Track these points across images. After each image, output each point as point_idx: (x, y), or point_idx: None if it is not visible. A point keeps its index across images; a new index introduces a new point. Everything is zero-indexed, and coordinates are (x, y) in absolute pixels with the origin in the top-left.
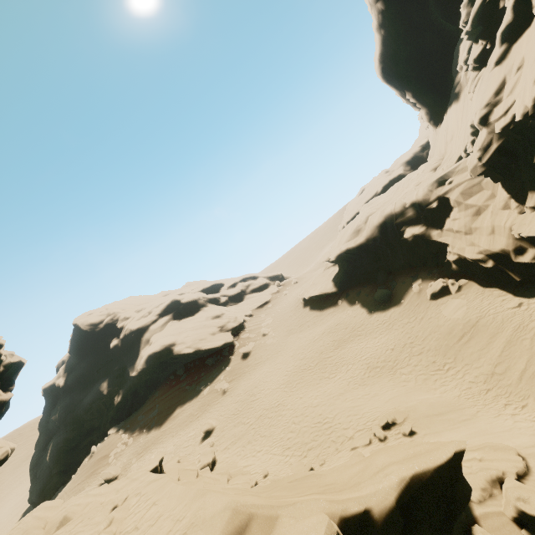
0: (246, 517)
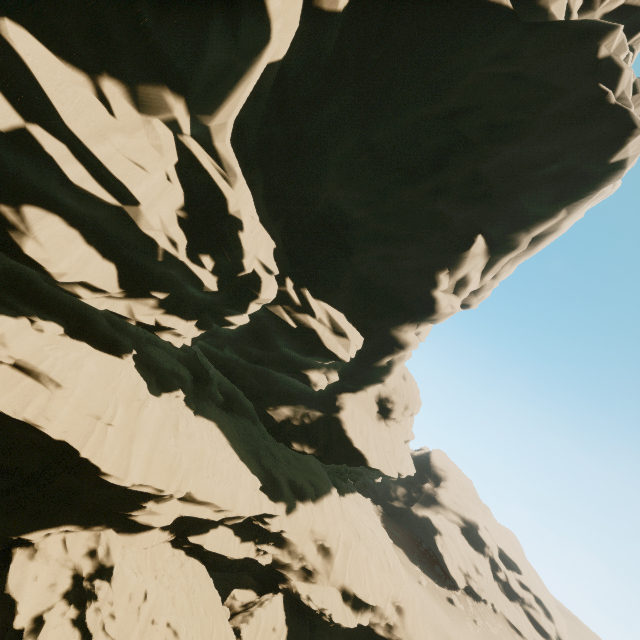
0: None
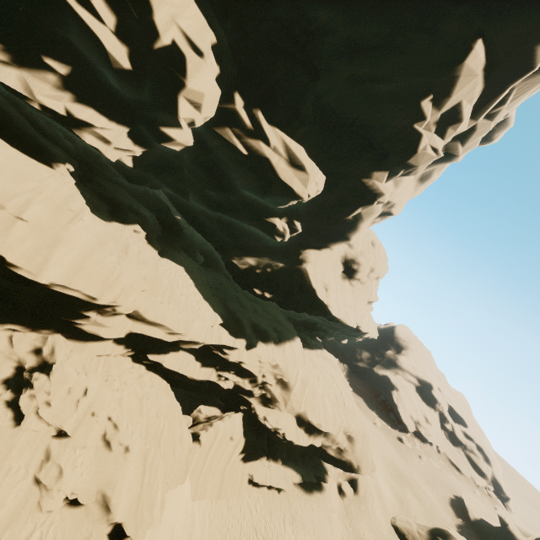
0: None
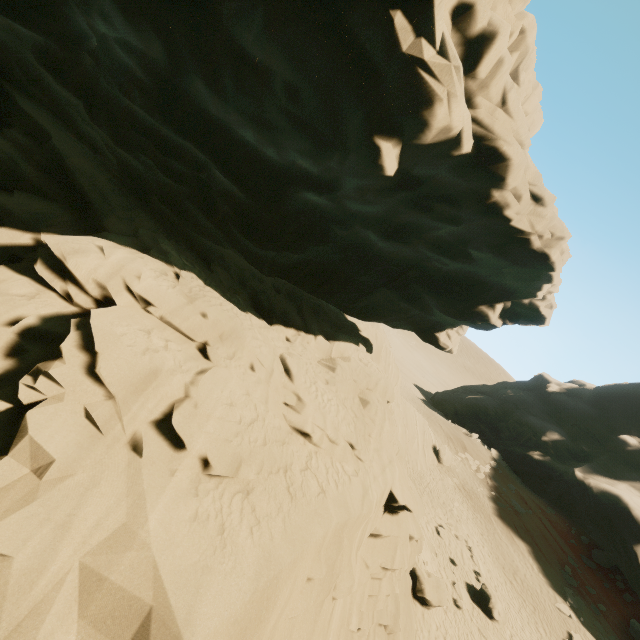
0: None
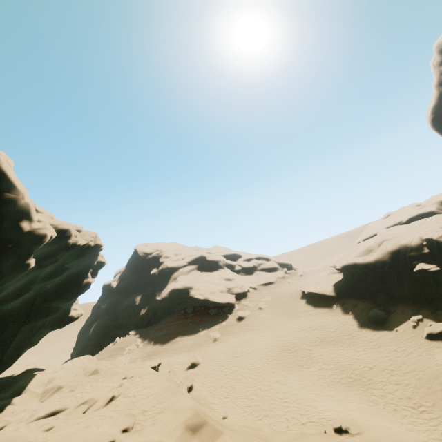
0: (202, 421)
